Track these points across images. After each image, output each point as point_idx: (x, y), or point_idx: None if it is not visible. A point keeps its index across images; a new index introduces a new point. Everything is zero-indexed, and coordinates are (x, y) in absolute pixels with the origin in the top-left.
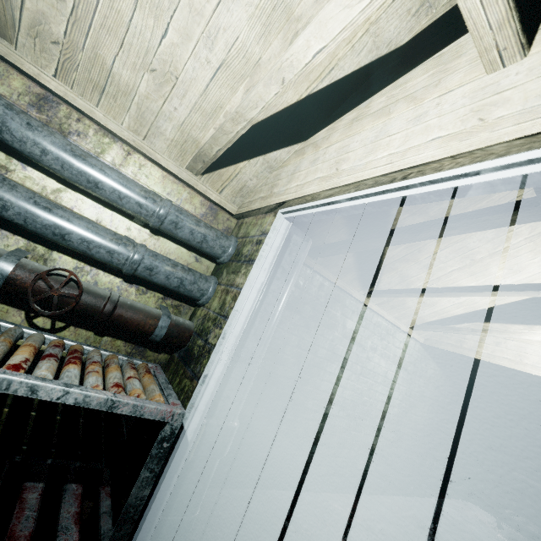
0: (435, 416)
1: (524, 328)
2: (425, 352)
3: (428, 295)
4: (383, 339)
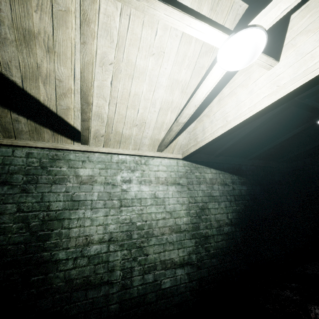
0: (237, 207)
1: (218, 97)
2: (193, 164)
3: (86, 109)
4: (135, 170)
